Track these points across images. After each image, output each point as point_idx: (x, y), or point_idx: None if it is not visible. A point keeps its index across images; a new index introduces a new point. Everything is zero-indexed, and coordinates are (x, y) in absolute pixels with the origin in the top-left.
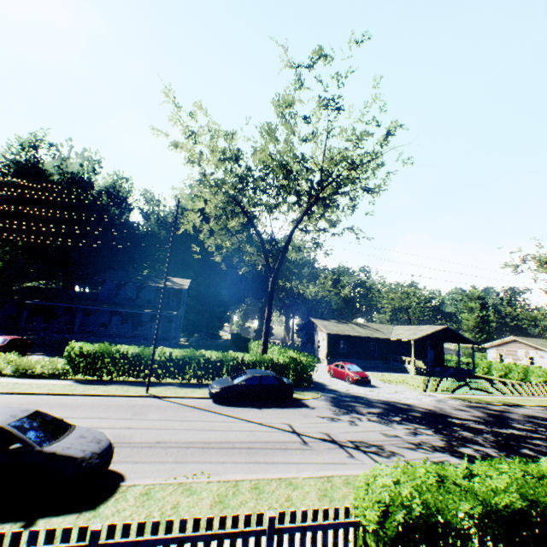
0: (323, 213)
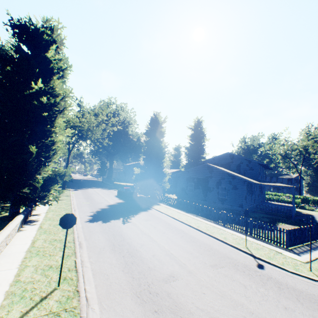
0: (308, 156)
